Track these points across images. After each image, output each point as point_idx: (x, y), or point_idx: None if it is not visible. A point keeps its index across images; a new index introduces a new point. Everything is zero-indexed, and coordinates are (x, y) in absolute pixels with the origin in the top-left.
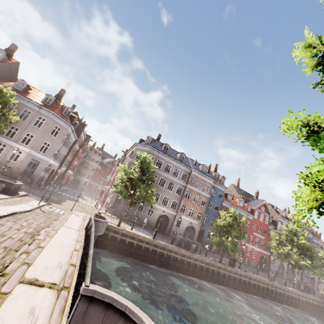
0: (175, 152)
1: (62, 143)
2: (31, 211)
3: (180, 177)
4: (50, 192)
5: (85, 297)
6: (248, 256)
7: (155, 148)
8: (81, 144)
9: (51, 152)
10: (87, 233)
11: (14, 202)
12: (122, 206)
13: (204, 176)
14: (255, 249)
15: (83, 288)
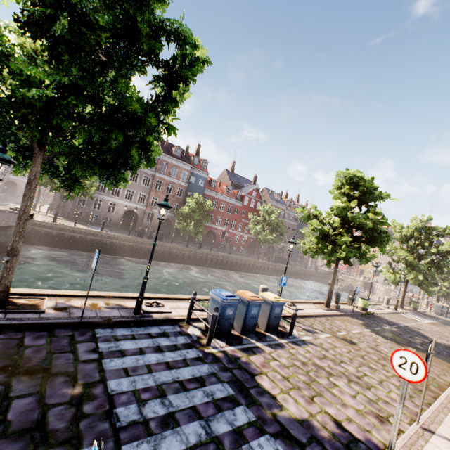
0: None
1: None
2: None
3: None
4: None
5: None
6: (236, 243)
7: None
8: None
9: None
10: None
11: None
12: (70, 205)
13: (178, 162)
14: (245, 235)
15: None
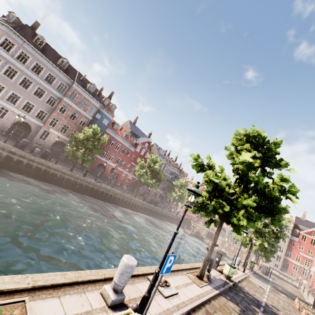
0: (59, 56)
1: None
2: None
3: (57, 86)
4: None
5: None
6: (121, 179)
7: (16, 31)
8: None
9: None
10: None
11: None
12: None
13: (89, 96)
14: (130, 175)
15: None
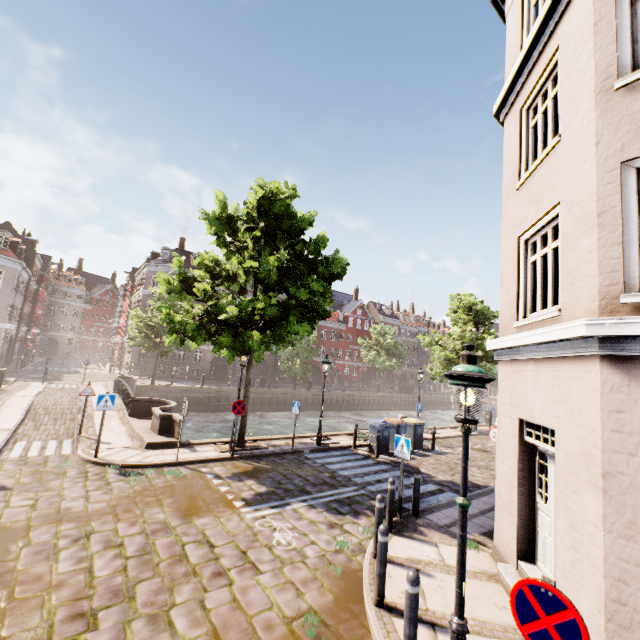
0: None
1: (14, 292)
2: (44, 391)
3: None
4: (29, 371)
5: (135, 402)
6: (347, 376)
7: None
8: (38, 277)
9: (2, 312)
10: (120, 389)
11: (20, 388)
12: (152, 361)
13: None
14: (355, 365)
15: (132, 398)
